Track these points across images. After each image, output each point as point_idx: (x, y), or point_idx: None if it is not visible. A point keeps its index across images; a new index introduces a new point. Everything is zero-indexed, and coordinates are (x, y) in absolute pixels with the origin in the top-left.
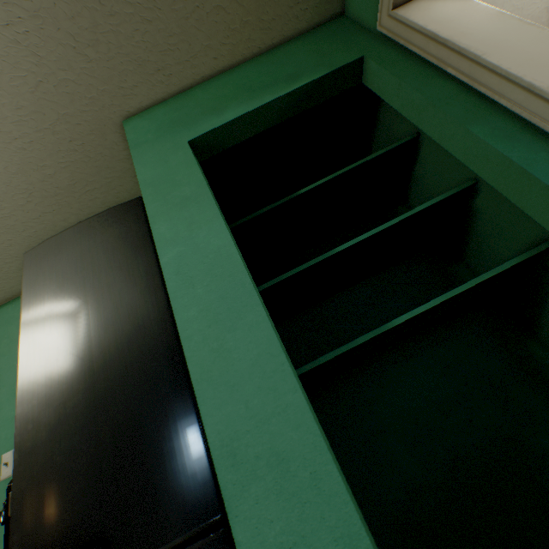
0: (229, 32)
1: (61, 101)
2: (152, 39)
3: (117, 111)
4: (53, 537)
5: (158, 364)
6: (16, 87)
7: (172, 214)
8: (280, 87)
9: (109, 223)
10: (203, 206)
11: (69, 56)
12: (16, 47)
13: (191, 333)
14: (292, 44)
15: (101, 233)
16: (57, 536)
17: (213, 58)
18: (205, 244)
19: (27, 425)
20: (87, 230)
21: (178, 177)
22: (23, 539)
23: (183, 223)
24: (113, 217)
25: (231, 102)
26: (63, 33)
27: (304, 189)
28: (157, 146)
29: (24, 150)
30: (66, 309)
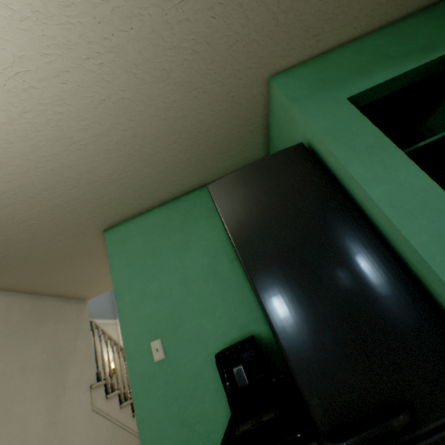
0: (376, 6)
1: (240, 58)
2: (325, 9)
3: (270, 69)
4: (353, 402)
5: (386, 277)
6: (219, 45)
7: (363, 159)
8: (418, 56)
9: (284, 163)
10: (390, 153)
11: (266, 20)
12: (238, 10)
13: (431, 254)
14: (412, 19)
15: (281, 171)
16: (356, 401)
17: (353, 28)
18: (408, 184)
19: (282, 320)
20: (265, 168)
21: (352, 128)
22: (322, 403)
23: (377, 166)
24: (285, 158)
25: (373, 67)
26: (273, 0)
27: (421, 142)
28: (316, 101)
29: (195, 99)
30: (277, 231)
